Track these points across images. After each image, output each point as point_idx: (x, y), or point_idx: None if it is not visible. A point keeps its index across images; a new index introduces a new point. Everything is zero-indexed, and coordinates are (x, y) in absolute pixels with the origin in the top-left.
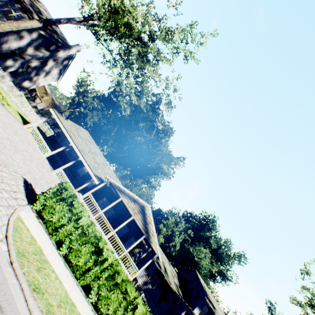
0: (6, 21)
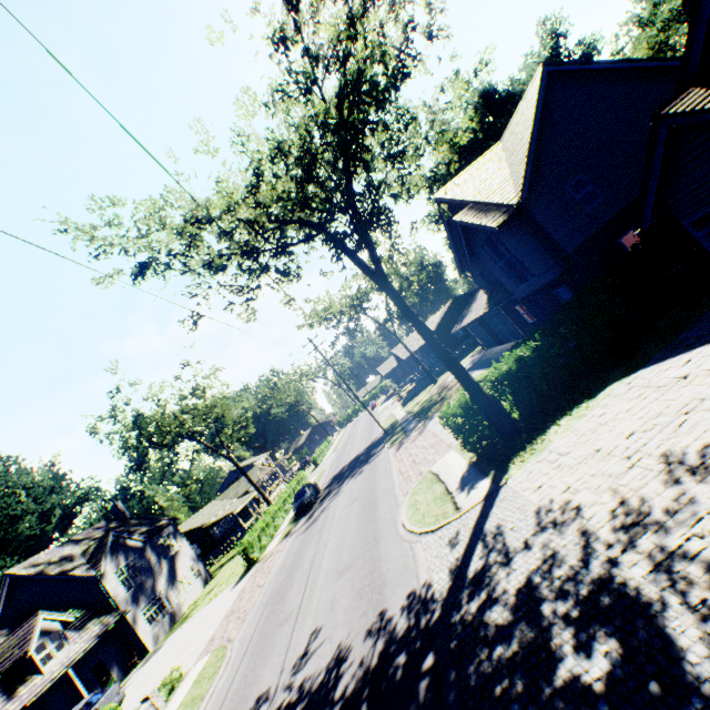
0: (182, 548)
